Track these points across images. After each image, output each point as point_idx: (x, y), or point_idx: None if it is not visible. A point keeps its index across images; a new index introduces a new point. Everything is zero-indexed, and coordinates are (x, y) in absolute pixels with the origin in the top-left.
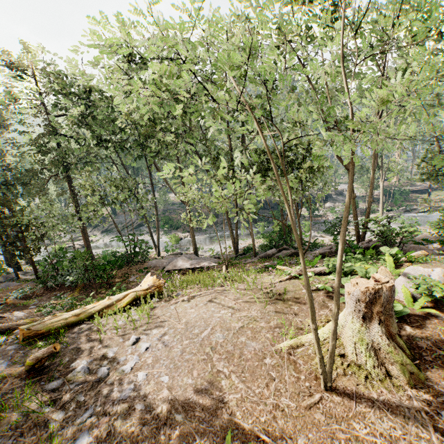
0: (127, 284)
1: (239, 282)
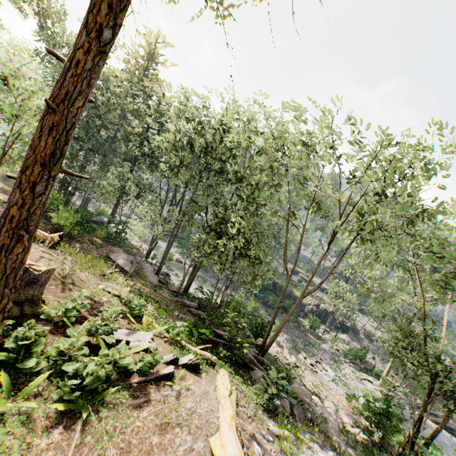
0: (76, 243)
1: (85, 271)
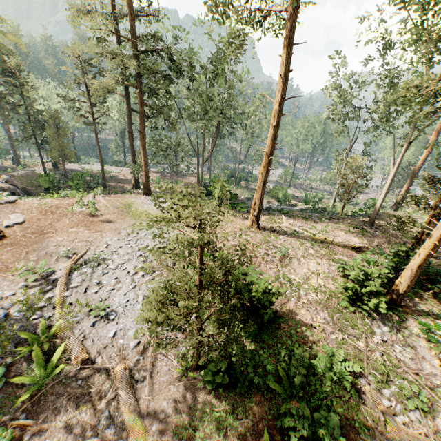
0: None
1: None
